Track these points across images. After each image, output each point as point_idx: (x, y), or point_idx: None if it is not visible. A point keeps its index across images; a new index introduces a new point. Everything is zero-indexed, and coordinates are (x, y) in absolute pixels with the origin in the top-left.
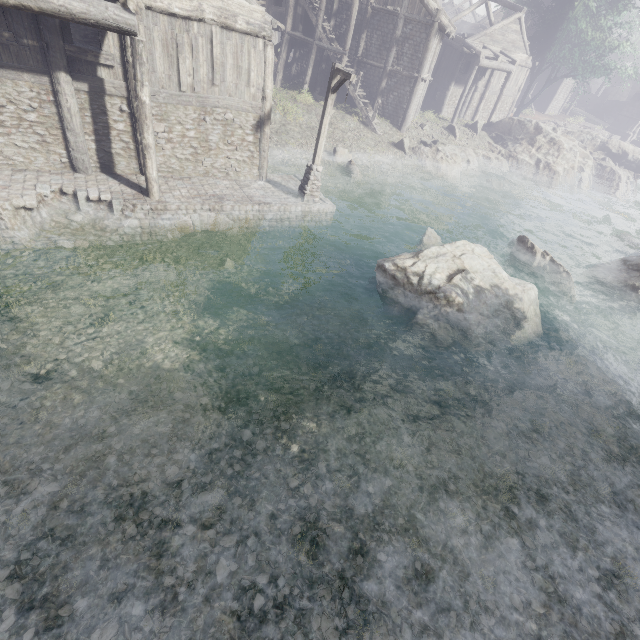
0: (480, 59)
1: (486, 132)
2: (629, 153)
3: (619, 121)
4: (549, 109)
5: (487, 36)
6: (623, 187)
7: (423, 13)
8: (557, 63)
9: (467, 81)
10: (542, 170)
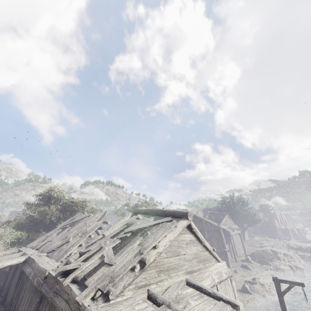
0: (230, 233)
1: (252, 260)
2: (301, 245)
3: (270, 233)
4: (245, 238)
5: (222, 224)
6: None
7: (213, 227)
8: (242, 223)
9: (231, 242)
10: (296, 270)
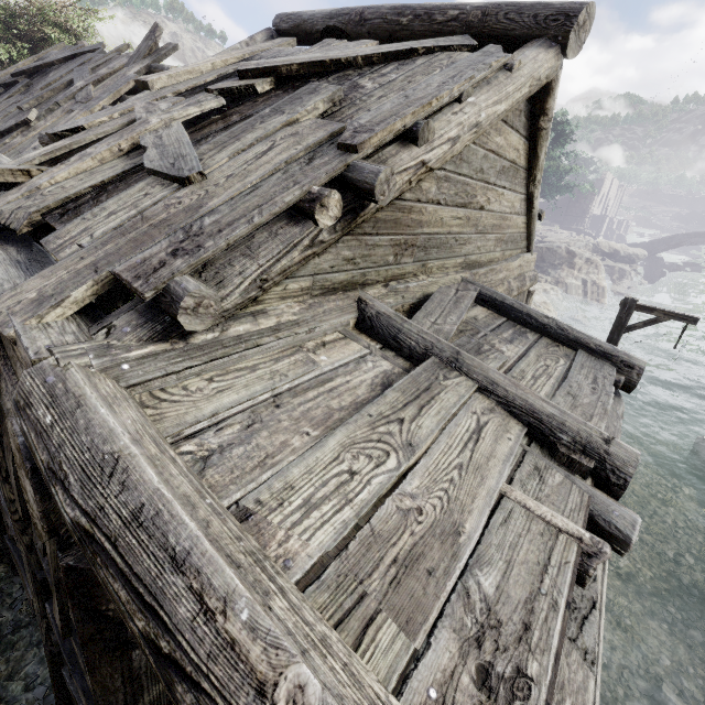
0: None
1: None
2: (619, 250)
3: (568, 220)
4: None
5: None
6: (637, 281)
7: None
8: None
9: None
10: (590, 288)
